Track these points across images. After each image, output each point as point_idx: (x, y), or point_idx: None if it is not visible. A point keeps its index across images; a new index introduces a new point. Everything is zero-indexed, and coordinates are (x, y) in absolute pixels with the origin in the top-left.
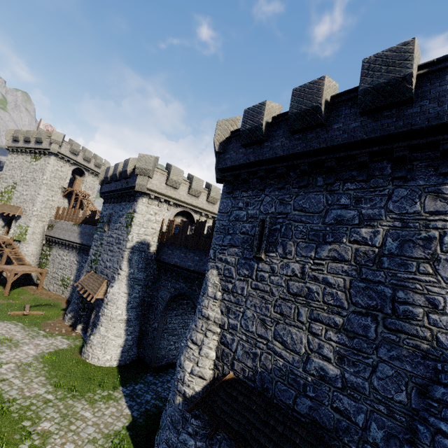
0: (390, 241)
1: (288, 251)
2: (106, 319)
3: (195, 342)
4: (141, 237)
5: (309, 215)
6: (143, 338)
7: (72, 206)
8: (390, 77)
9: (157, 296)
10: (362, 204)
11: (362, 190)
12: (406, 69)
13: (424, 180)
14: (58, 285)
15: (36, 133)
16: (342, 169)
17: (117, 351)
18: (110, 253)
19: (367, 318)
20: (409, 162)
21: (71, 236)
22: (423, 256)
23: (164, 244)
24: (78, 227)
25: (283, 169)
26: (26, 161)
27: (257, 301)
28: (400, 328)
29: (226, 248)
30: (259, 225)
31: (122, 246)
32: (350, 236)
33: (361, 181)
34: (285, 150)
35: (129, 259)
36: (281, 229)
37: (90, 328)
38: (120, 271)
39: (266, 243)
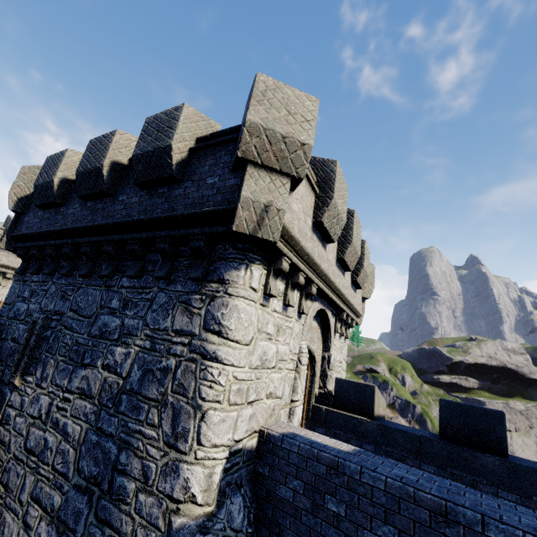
0: (136, 370)
1: (46, 375)
2: None
3: None
4: None
5: (80, 320)
6: None
7: None
8: (155, 145)
9: None
10: (128, 311)
11: (133, 290)
12: (168, 139)
13: (182, 284)
14: None
15: None
16: (125, 257)
17: None
18: None
19: (84, 498)
20: (177, 258)
21: None
22: (156, 396)
23: None
24: None
25: (69, 247)
26: None
27: None
28: (108, 517)
29: None
30: (29, 328)
31: None
32: (105, 357)
33: (132, 277)
34: (74, 221)
35: None
36: (50, 338)
37: None
38: None
39: (27, 359)
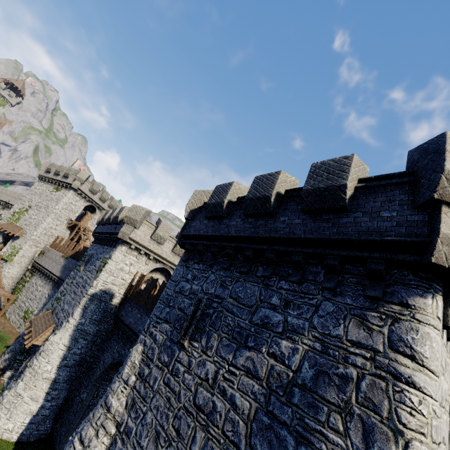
0: (307, 367)
1: (210, 345)
2: (30, 373)
3: (83, 440)
4: (107, 286)
5: (240, 307)
6: (66, 409)
7: (72, 238)
8: (328, 183)
9: (100, 358)
10: (290, 310)
11: (294, 293)
12: (342, 179)
13: (352, 298)
14: (19, 317)
15: (67, 169)
16: (282, 264)
17: (24, 420)
18: (72, 295)
19: None
20: (341, 274)
21: (54, 267)
22: (336, 401)
23: (128, 299)
24: (64, 259)
25: (231, 249)
26: (49, 190)
27: (162, 402)
28: None
29: (160, 322)
30: (195, 304)
31: (85, 291)
32: (270, 346)
33: (294, 282)
34: (237, 230)
35: (85, 306)
36: (212, 315)
37: (14, 379)
38: (70, 318)
39: (194, 328)
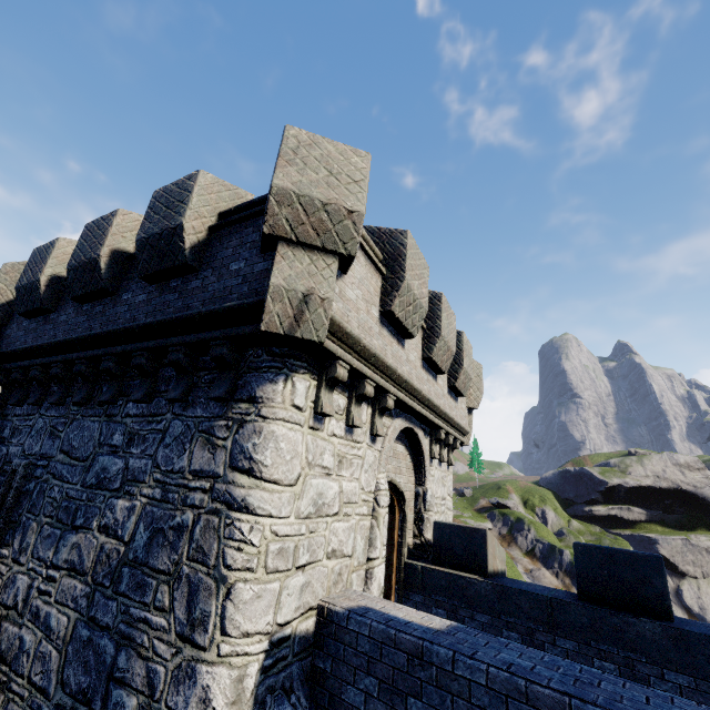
0: (142, 531)
1: (26, 545)
2: None
3: None
4: None
5: (72, 465)
6: None
7: None
8: (163, 225)
9: None
10: (134, 448)
11: (141, 419)
12: (179, 216)
13: (203, 407)
14: None
15: None
16: (132, 375)
17: None
18: None
19: None
20: (197, 372)
21: None
22: (167, 567)
23: None
24: None
25: (60, 366)
26: None
27: None
28: None
29: None
30: (6, 481)
31: None
32: (103, 515)
33: (139, 402)
34: (66, 330)
35: None
36: (33, 492)
37: None
38: None
39: (2, 524)
